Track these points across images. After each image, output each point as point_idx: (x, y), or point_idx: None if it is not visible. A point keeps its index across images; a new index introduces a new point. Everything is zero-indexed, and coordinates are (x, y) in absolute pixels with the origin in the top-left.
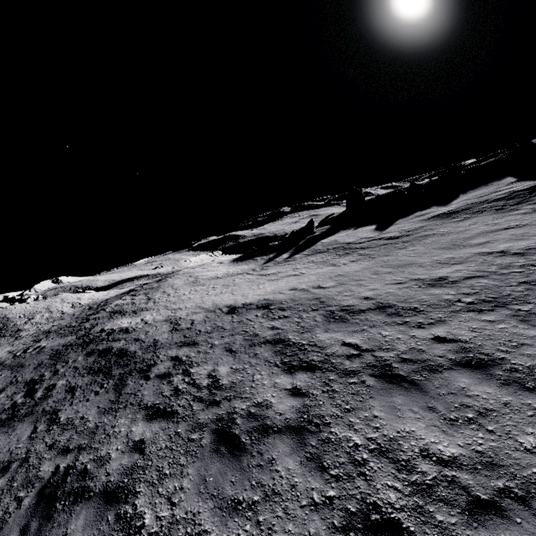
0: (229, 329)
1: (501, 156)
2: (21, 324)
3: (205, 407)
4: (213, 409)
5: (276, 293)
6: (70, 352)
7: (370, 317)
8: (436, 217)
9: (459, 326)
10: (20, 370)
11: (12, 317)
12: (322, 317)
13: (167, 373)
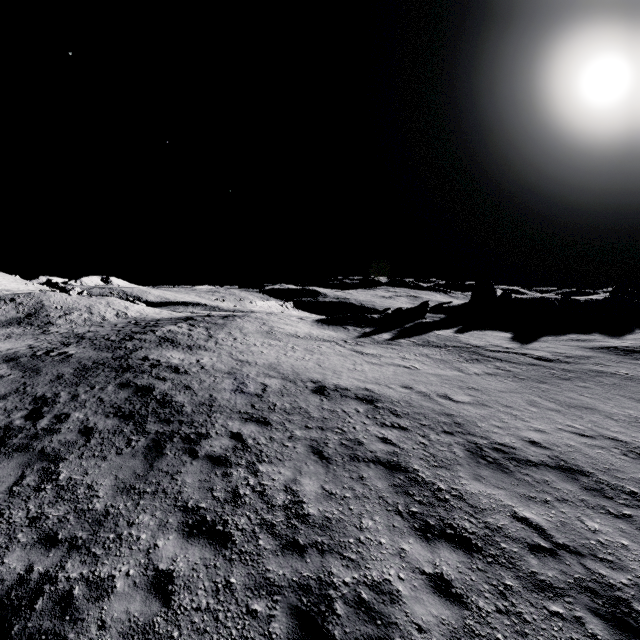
0: (316, 417)
1: None
2: (54, 316)
3: (279, 549)
4: (294, 561)
5: (383, 385)
6: (100, 374)
7: (552, 481)
8: (606, 349)
9: None
10: (33, 377)
11: (47, 305)
12: (463, 450)
13: (223, 457)
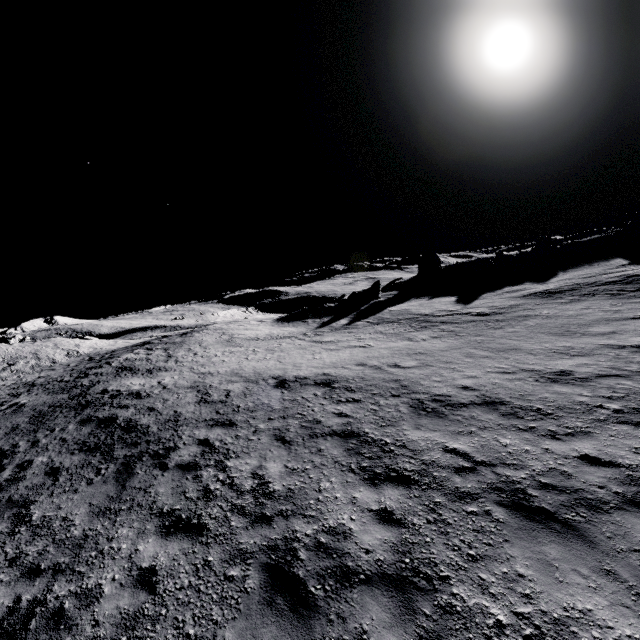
0: (278, 409)
1: (606, 233)
2: None
3: (250, 524)
4: (263, 530)
5: (339, 367)
6: (59, 416)
7: (477, 415)
8: (534, 295)
9: (613, 442)
10: None
11: None
12: (407, 407)
13: (192, 462)
